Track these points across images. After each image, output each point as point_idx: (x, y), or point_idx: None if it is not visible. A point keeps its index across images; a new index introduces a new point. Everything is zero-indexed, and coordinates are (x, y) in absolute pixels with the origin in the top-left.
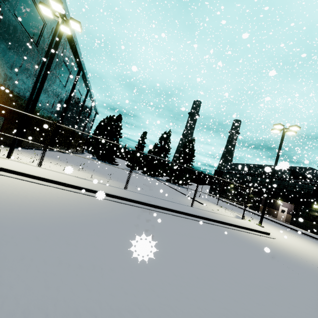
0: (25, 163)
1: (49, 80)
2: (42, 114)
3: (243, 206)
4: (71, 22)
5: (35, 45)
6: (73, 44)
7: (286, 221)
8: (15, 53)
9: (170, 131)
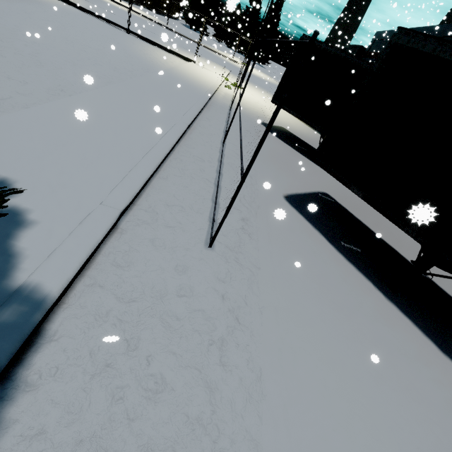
0: (126, 5)
1: None
2: None
3: None
4: None
5: None
6: None
7: None
8: None
9: None
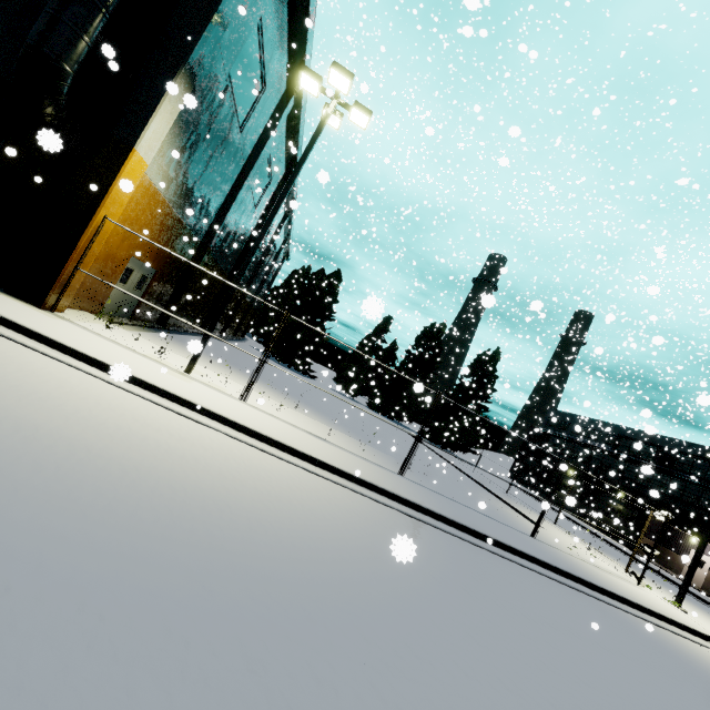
0: (218, 388)
1: (241, 197)
2: (209, 261)
3: (594, 527)
4: (355, 110)
5: (238, 130)
6: (294, 126)
7: (706, 590)
8: (208, 147)
9: (445, 324)
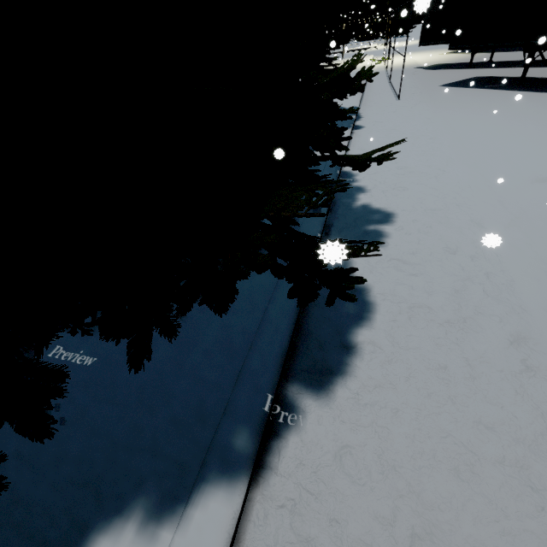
0: None
1: None
2: None
3: None
4: None
5: None
6: None
7: None
8: None
9: None
